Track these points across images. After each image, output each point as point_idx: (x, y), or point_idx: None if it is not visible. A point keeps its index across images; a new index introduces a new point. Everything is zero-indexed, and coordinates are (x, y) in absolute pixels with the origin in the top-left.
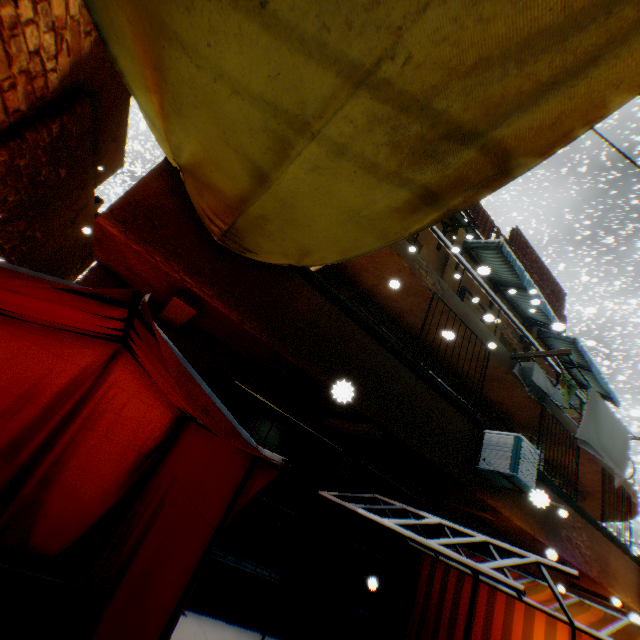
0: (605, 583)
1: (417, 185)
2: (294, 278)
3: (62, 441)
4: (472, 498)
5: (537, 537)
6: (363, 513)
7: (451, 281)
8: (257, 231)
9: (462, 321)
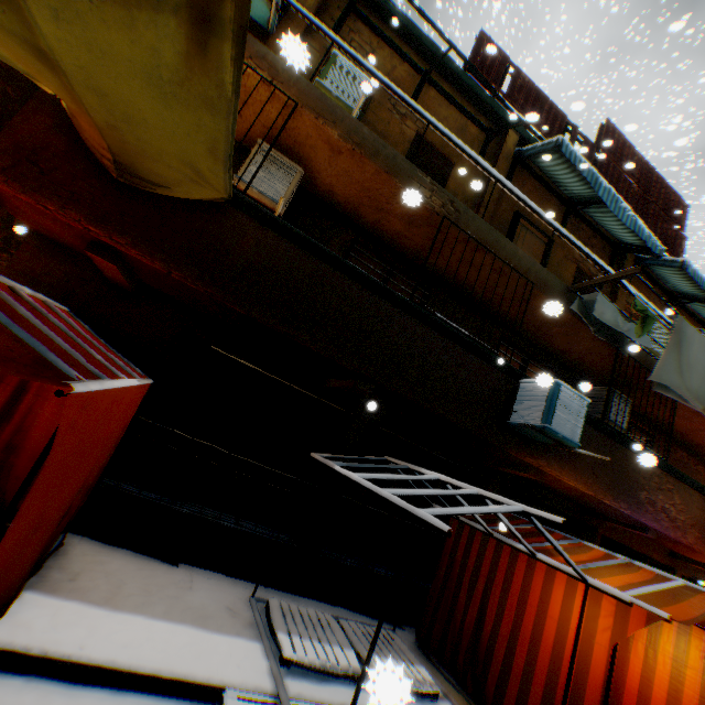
0: None
1: (175, 3)
2: (234, 215)
3: (21, 411)
4: (508, 458)
5: (601, 500)
6: (338, 470)
7: (498, 207)
8: (132, 151)
9: (488, 250)
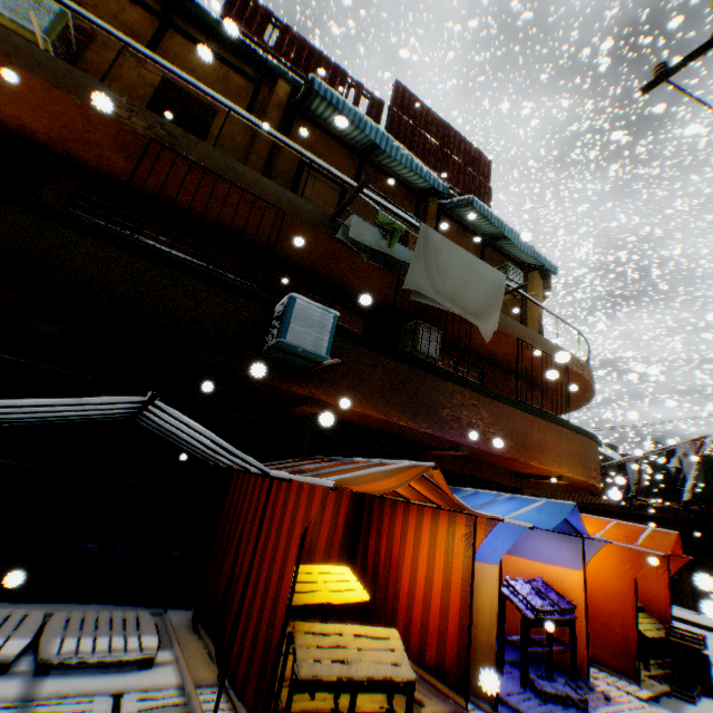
0: (526, 459)
1: None
2: None
3: None
4: (280, 393)
5: (398, 423)
6: None
7: (279, 156)
8: None
9: (220, 176)
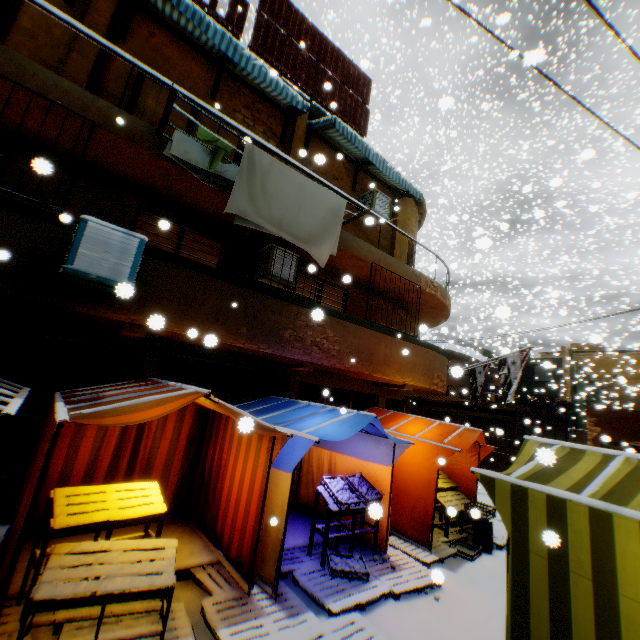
0: (370, 372)
1: None
2: None
3: None
4: (97, 319)
5: (234, 344)
6: None
7: (115, 59)
8: None
9: (0, 75)
